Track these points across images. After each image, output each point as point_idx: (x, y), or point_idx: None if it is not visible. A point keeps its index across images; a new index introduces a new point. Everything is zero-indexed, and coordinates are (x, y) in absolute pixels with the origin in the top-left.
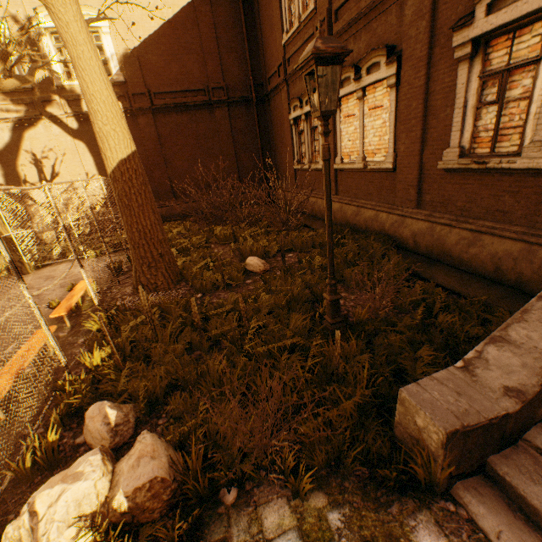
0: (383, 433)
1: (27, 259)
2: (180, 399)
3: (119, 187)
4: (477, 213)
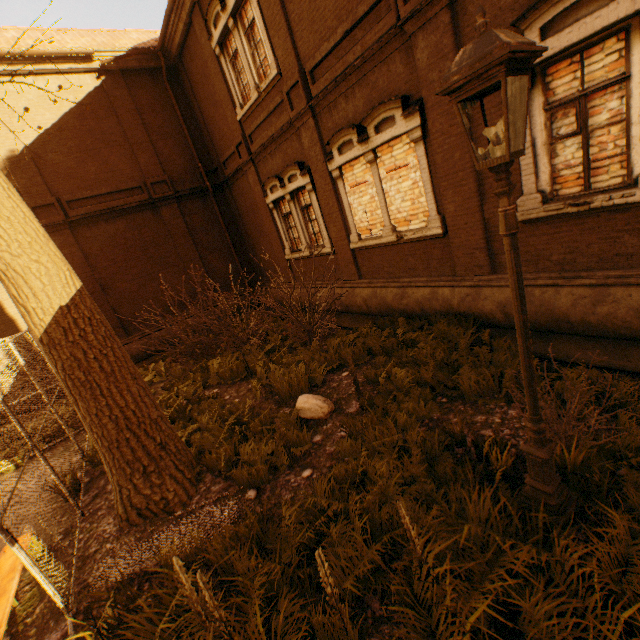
0: None
1: None
2: None
3: (64, 355)
4: (586, 264)
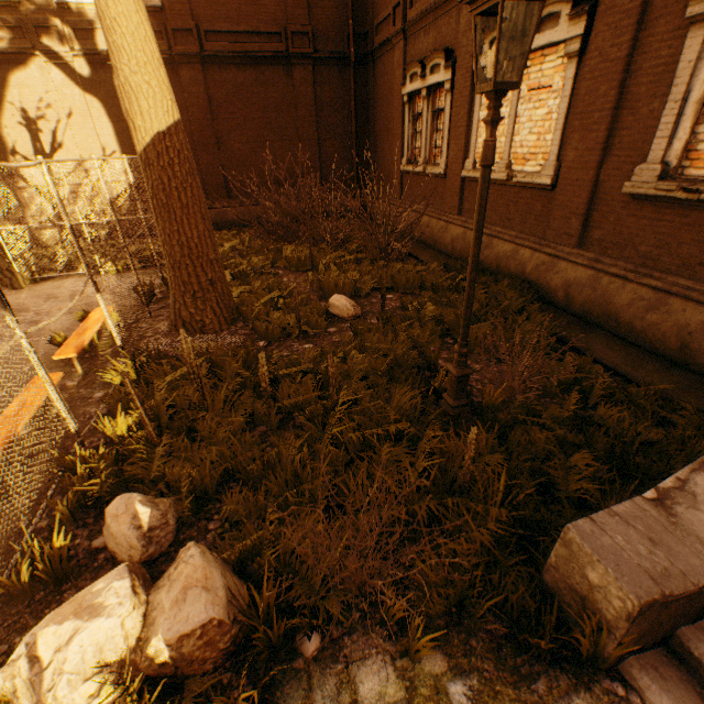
0: (526, 575)
1: (19, 268)
2: (240, 497)
3: (154, 176)
4: (667, 265)
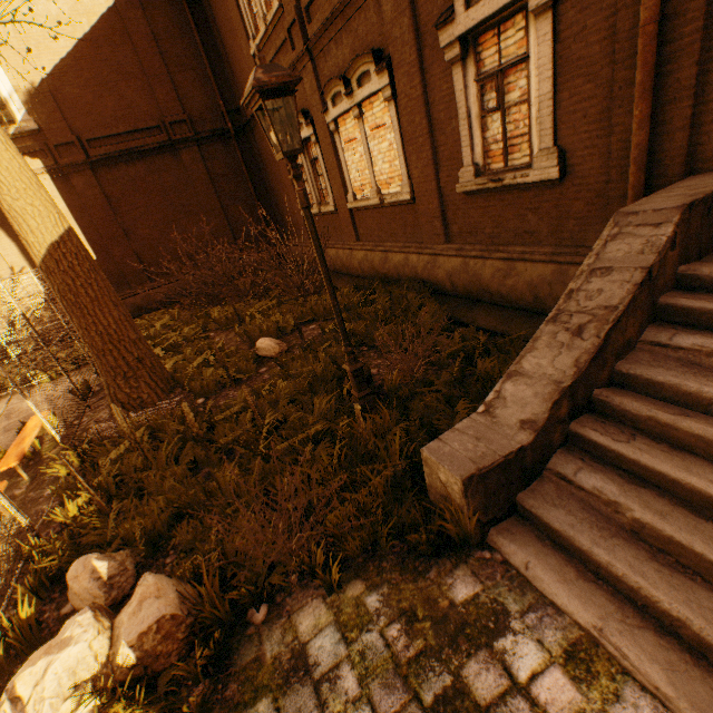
0: (418, 501)
1: None
2: (189, 527)
3: (58, 280)
4: (507, 239)
